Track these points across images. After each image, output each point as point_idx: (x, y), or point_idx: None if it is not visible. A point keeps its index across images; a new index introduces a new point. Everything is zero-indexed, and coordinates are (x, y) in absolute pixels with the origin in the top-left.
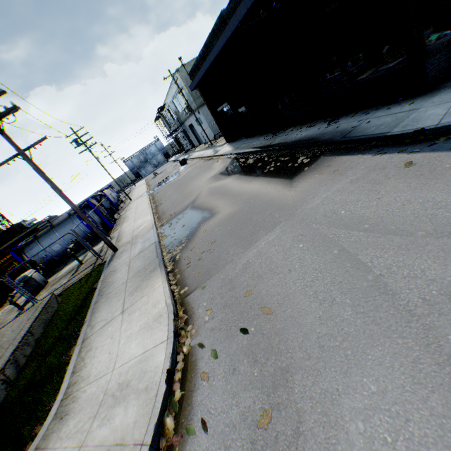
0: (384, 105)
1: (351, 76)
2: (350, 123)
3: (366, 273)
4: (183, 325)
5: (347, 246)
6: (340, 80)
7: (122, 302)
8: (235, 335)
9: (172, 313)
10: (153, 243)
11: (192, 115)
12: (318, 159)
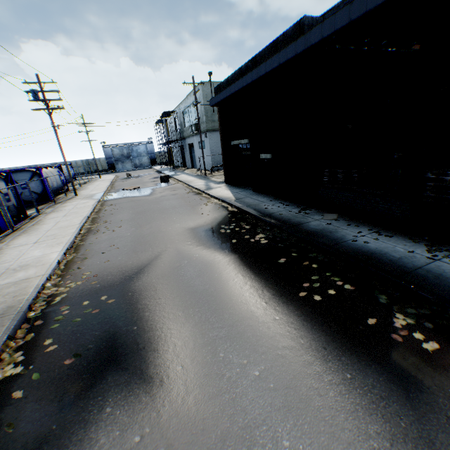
0: None
1: None
2: None
3: None
4: None
5: None
6: None
7: None
8: None
9: None
10: None
11: (197, 135)
12: None
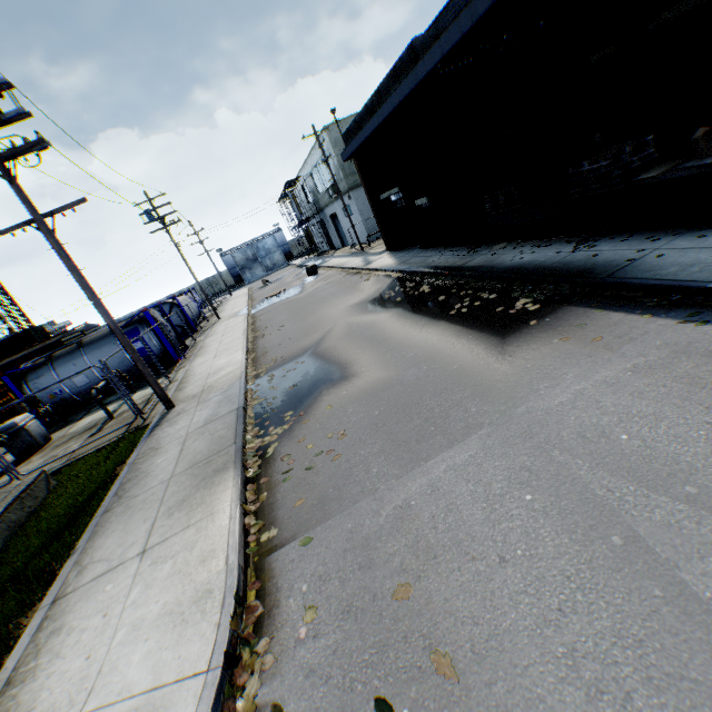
0: (689, 229)
1: (627, 171)
2: (621, 252)
3: (711, 634)
4: (250, 633)
5: (647, 534)
6: (608, 175)
7: (150, 528)
8: (362, 711)
9: (232, 593)
10: (234, 409)
11: (338, 200)
12: (558, 309)
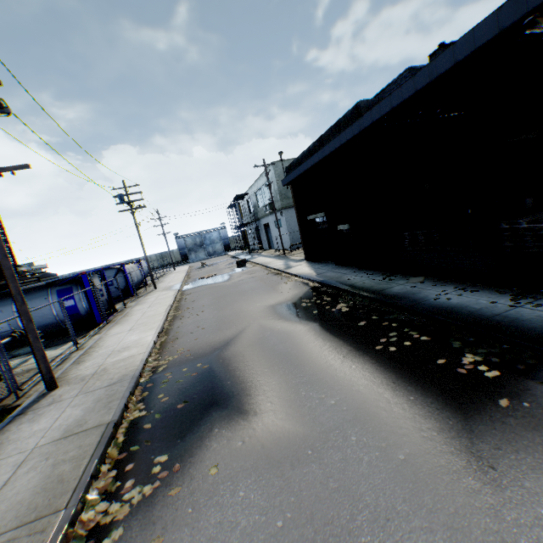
0: None
1: None
2: None
3: None
4: None
5: None
6: None
7: None
8: None
9: None
10: (103, 423)
11: (273, 215)
12: (533, 388)
